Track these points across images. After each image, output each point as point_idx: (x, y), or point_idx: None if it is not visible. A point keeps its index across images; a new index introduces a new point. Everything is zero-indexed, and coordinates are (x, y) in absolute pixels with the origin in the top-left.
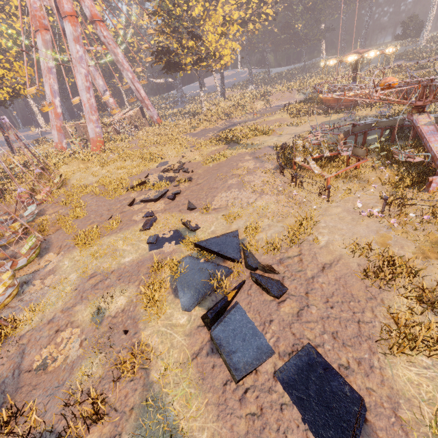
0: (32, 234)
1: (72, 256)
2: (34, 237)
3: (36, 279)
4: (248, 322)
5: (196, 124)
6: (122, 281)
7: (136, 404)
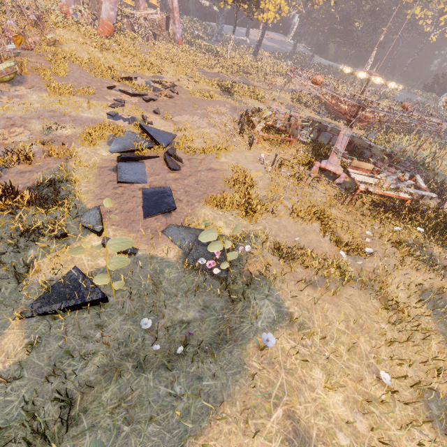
0: (12, 59)
1: (41, 95)
2: (13, 62)
3: (4, 95)
4: (144, 170)
5: (212, 65)
6: (74, 123)
7: (53, 168)
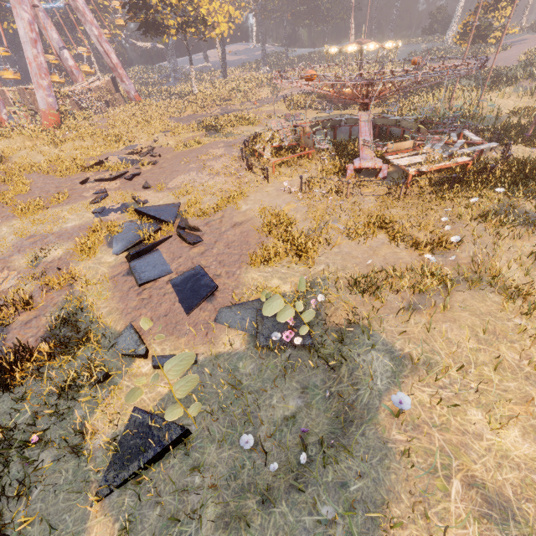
0: None
1: (11, 224)
2: None
3: None
4: (163, 258)
5: (183, 108)
6: (61, 239)
7: (60, 301)
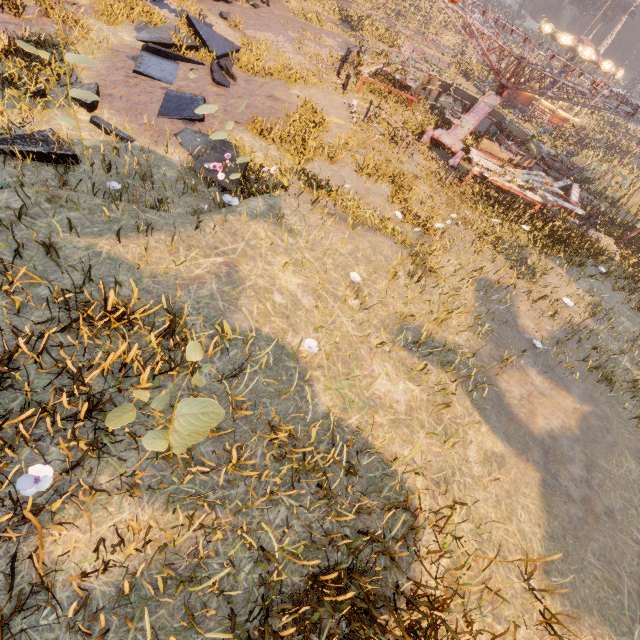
0: None
1: None
2: None
3: None
4: (177, 72)
5: None
6: None
7: (50, 31)
